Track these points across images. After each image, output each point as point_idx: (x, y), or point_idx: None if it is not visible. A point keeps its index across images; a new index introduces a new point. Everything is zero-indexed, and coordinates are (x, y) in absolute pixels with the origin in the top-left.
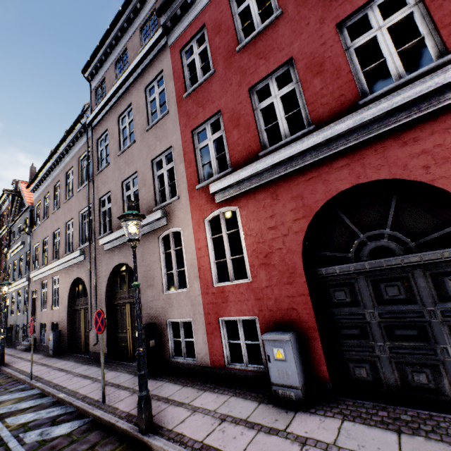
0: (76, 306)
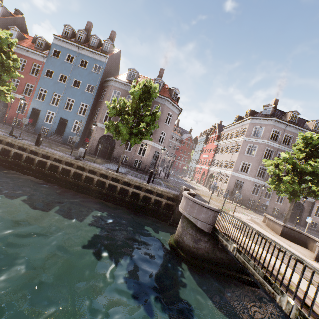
0: None
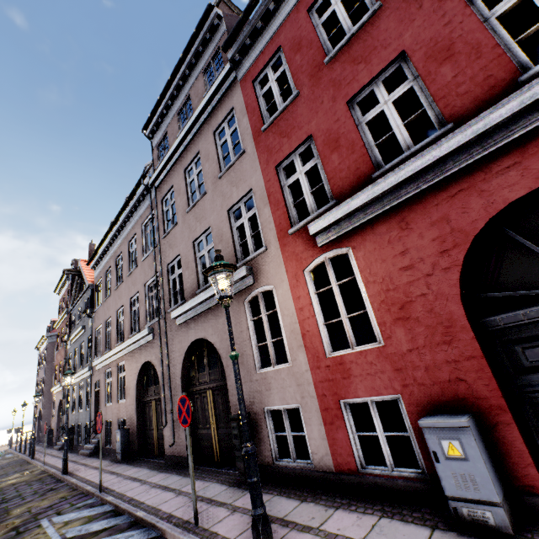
0: (145, 397)
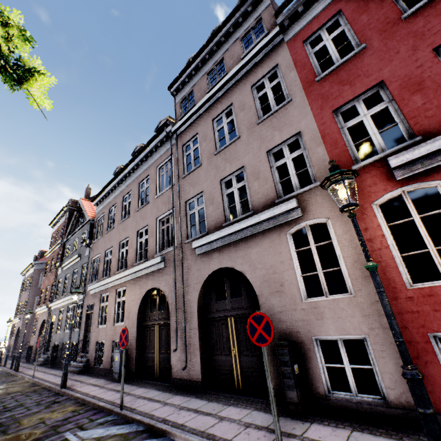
0: (147, 321)
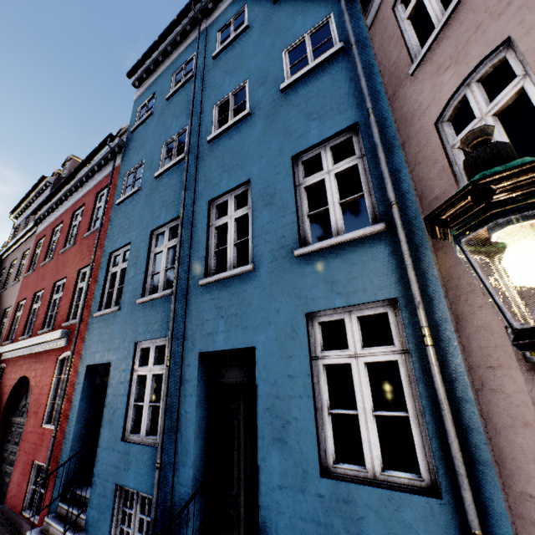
0: None
